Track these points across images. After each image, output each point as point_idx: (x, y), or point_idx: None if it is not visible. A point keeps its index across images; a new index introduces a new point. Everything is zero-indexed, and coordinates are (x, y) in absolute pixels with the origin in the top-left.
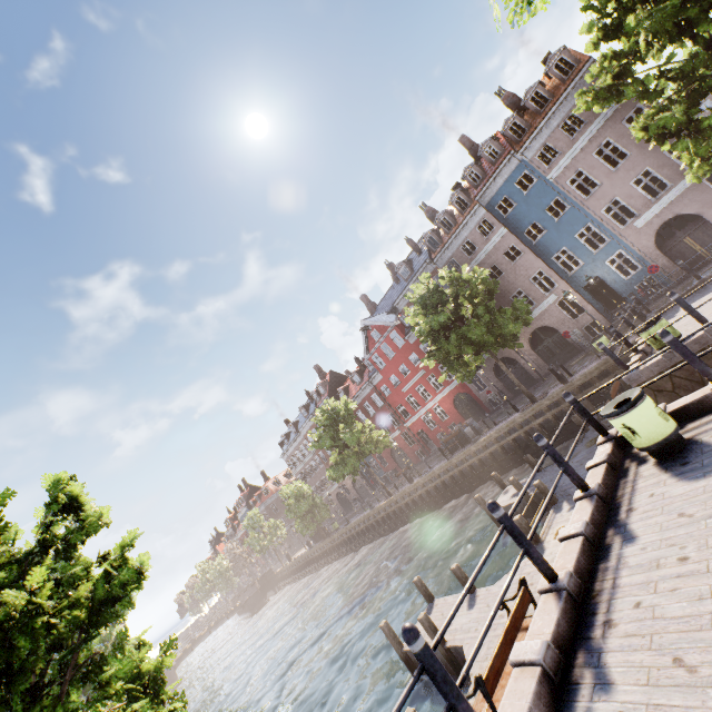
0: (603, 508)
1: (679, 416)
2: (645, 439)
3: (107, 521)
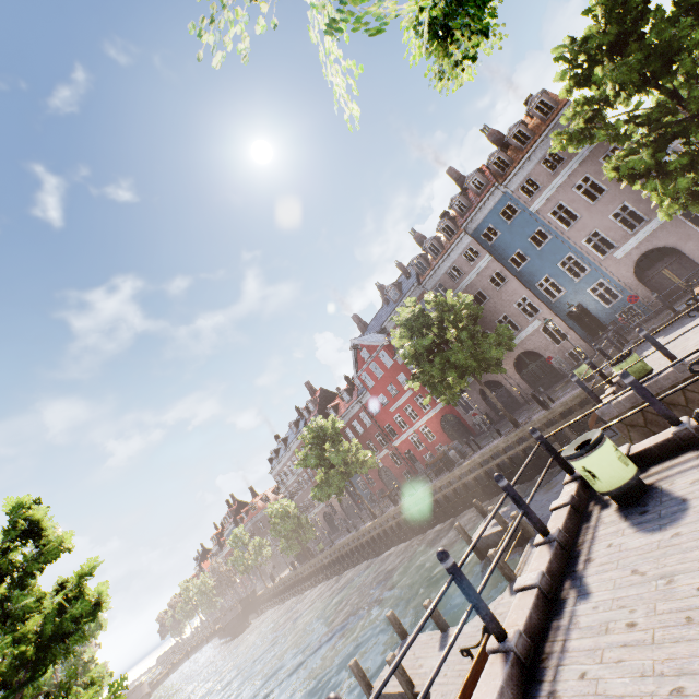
0: (562, 556)
1: (642, 459)
2: (605, 484)
3: (69, 546)
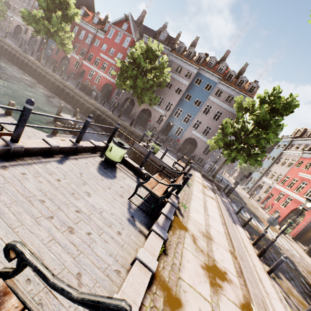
0: (72, 150)
1: (124, 161)
2: (109, 155)
3: None
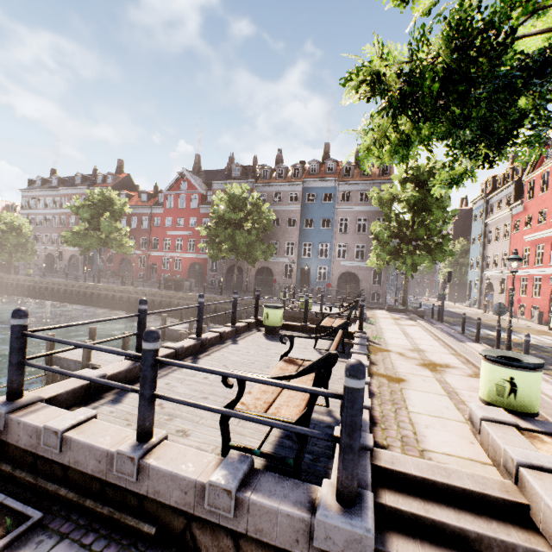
0: (234, 334)
1: (285, 327)
2: (269, 322)
3: None
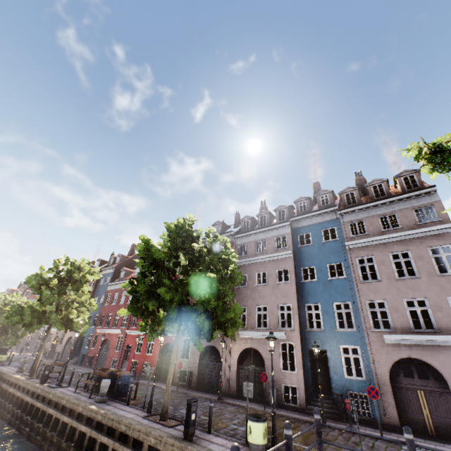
0: None
1: None
2: None
3: None
